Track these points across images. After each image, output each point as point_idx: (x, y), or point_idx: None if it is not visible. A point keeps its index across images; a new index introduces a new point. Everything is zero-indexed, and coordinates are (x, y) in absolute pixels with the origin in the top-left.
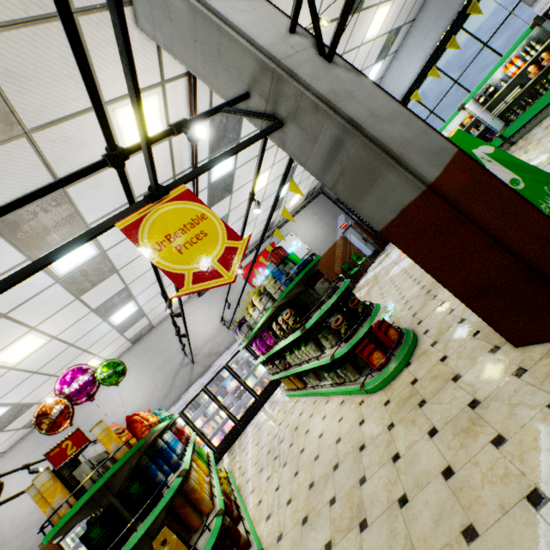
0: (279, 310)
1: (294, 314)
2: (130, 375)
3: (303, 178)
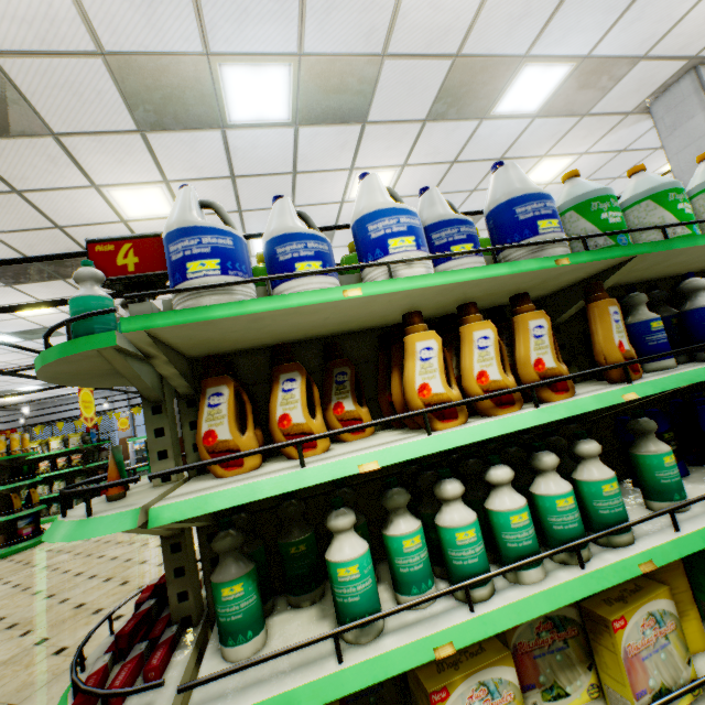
0: (39, 459)
1: (83, 458)
2: None
3: (48, 391)
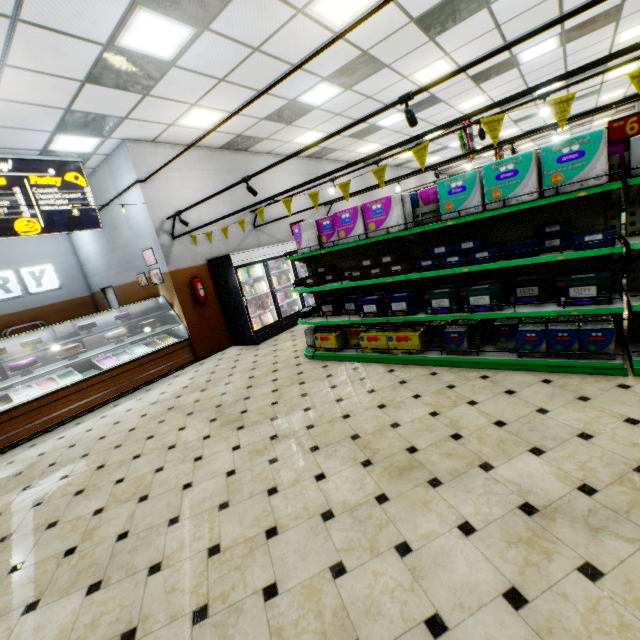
0: None
1: None
2: (414, 182)
3: None
